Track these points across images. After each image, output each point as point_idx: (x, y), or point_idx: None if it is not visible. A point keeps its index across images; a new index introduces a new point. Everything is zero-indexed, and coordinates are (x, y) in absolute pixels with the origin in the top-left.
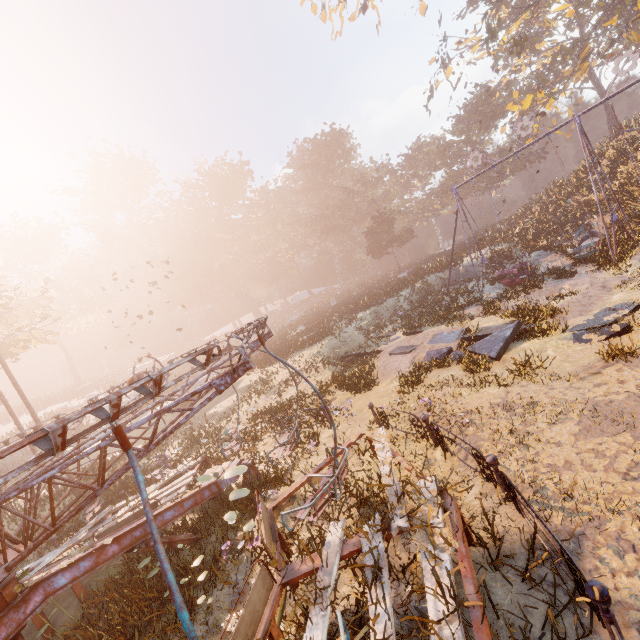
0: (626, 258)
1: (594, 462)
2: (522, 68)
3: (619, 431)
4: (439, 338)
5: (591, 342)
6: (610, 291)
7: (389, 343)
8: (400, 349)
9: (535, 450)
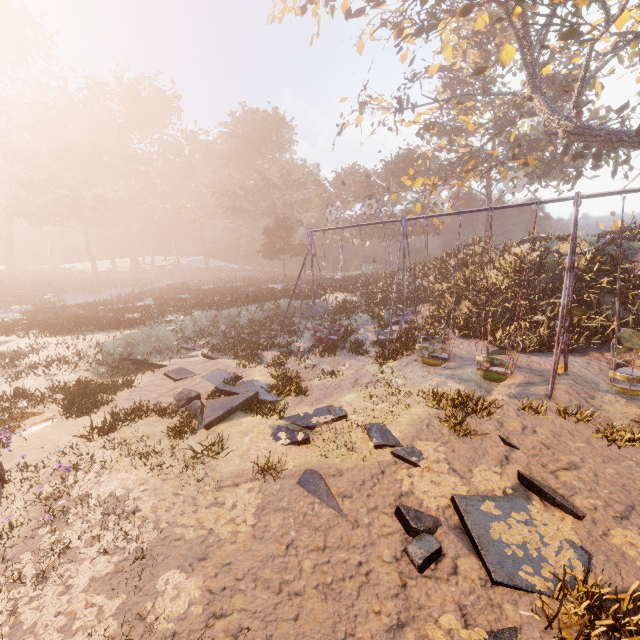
0: (396, 358)
1: (49, 636)
2: (444, 151)
3: (127, 590)
4: (215, 375)
5: (278, 442)
6: (353, 388)
7: (183, 359)
8: (178, 372)
9: (41, 591)
